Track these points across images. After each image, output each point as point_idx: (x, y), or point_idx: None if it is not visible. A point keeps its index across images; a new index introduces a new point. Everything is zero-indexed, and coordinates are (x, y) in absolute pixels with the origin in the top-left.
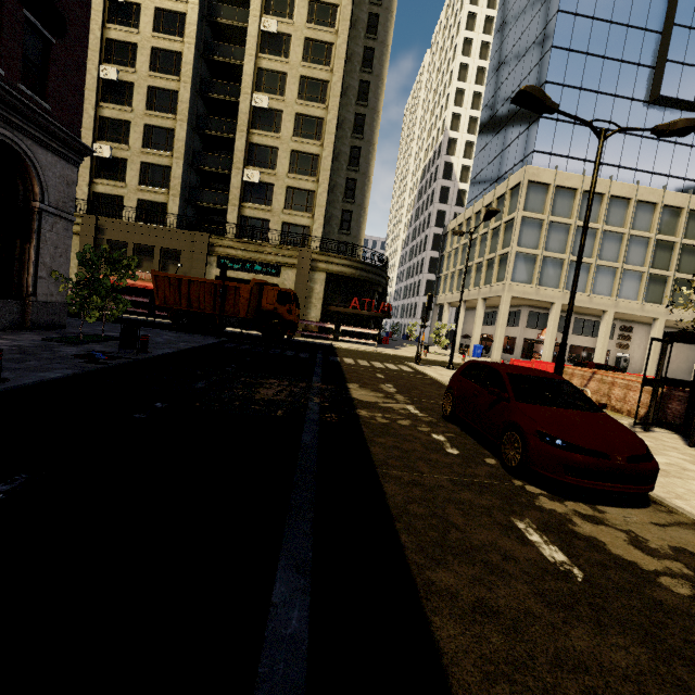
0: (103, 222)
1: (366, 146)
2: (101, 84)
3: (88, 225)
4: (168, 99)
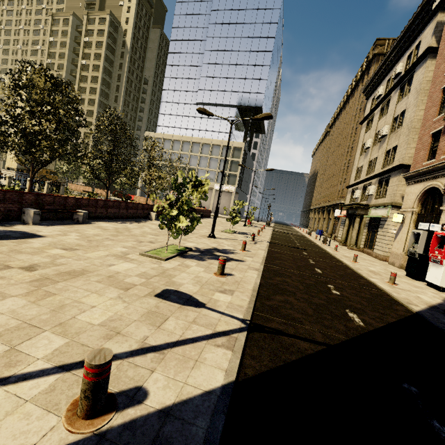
0: None
1: None
2: None
3: None
4: None
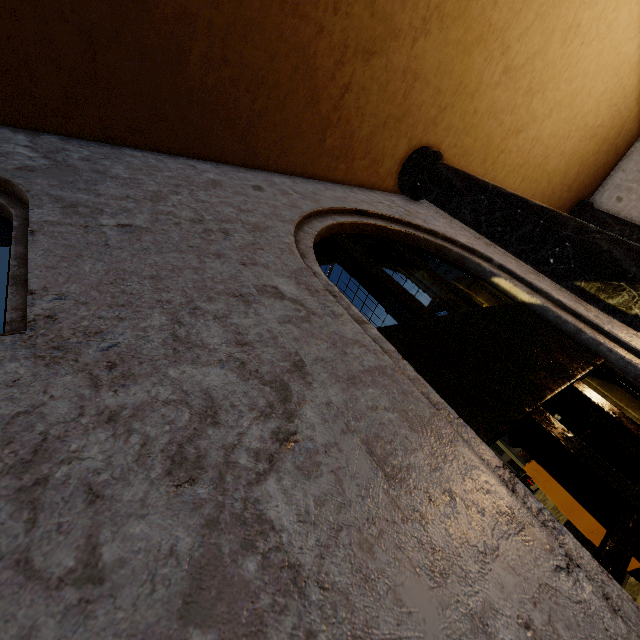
0: None
1: None
2: None
3: None
4: None
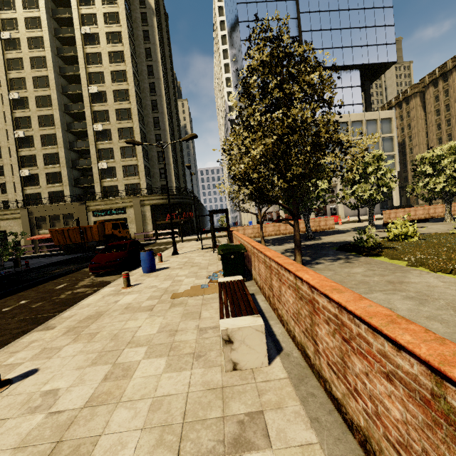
0: (31, 209)
1: (163, 132)
2: (17, 140)
3: (24, 212)
4: (52, 138)
